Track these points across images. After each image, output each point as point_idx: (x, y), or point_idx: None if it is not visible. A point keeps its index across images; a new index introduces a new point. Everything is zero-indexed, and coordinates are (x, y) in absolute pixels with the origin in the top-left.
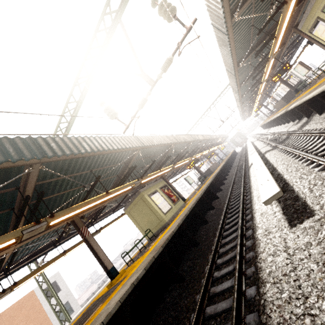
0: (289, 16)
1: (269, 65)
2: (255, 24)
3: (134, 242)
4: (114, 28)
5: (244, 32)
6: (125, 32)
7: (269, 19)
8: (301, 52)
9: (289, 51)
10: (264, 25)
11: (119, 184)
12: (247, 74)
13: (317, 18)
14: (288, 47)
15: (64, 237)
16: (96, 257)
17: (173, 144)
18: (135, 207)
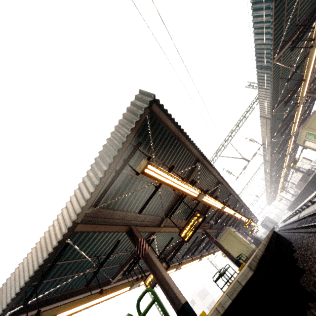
0: (292, 140)
1: (287, 157)
2: (276, 142)
3: (237, 257)
4: (227, 144)
5: (272, 145)
6: (232, 146)
7: (283, 140)
8: (300, 153)
9: (293, 153)
10: (281, 142)
11: (220, 216)
12: (272, 164)
13: (304, 140)
14: (291, 150)
15: (176, 261)
16: (224, 253)
17: (239, 201)
18: (225, 240)
